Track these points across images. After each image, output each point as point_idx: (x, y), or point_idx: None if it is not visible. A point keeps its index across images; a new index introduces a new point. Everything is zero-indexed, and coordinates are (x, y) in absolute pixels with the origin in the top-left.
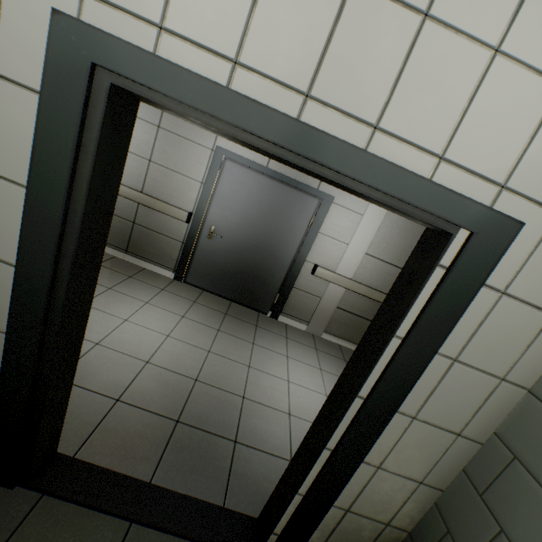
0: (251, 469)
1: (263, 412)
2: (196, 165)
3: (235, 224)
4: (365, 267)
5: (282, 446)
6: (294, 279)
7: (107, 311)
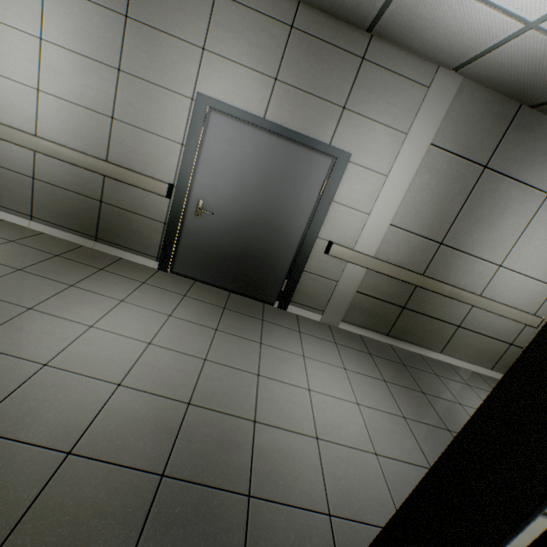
0: (275, 541)
1: (283, 441)
2: (172, 121)
3: (229, 197)
4: (390, 241)
5: (314, 492)
6: (304, 261)
7: (64, 316)
